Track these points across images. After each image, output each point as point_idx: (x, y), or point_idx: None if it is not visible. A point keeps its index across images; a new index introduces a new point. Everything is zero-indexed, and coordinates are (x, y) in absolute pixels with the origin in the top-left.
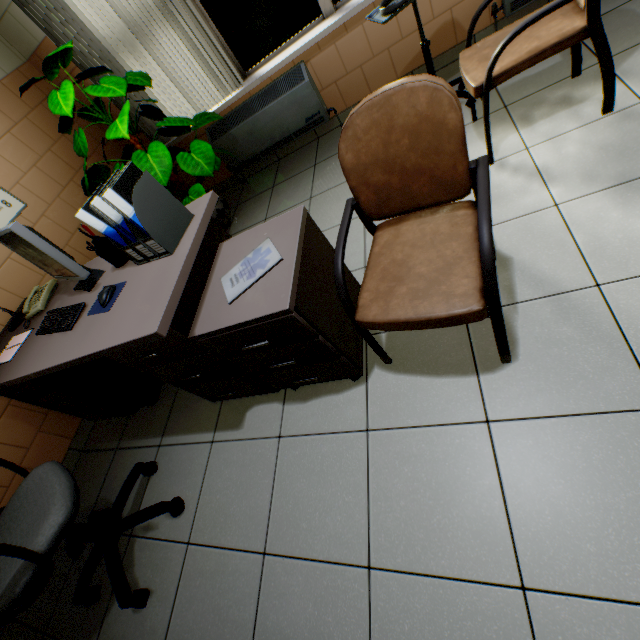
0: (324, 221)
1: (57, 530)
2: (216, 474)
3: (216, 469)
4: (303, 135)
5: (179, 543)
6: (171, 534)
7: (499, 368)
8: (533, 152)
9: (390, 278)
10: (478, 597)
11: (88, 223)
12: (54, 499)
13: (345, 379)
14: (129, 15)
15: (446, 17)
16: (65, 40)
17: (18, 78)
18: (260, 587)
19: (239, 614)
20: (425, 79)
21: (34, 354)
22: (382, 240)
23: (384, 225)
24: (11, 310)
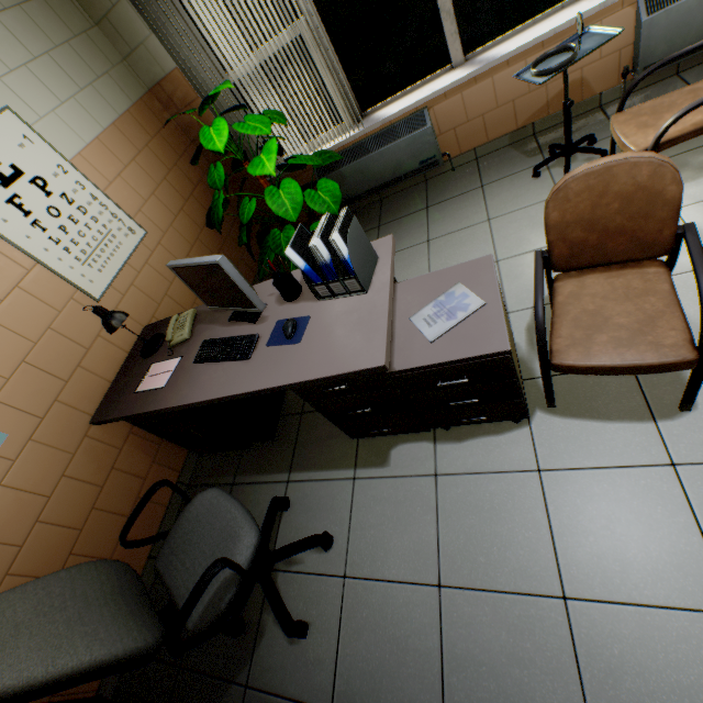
0: (449, 265)
1: (253, 551)
2: (365, 510)
3: (364, 505)
4: (413, 177)
5: (333, 577)
6: (321, 568)
7: (677, 416)
8: (682, 213)
9: (585, 326)
10: (689, 623)
11: (293, 260)
12: (237, 522)
13: (504, 421)
14: (265, 55)
15: (575, 75)
16: (195, 74)
17: (141, 107)
18: (441, 617)
19: (420, 643)
20: (651, 156)
21: (201, 381)
22: (565, 290)
23: (563, 276)
24: (143, 337)
